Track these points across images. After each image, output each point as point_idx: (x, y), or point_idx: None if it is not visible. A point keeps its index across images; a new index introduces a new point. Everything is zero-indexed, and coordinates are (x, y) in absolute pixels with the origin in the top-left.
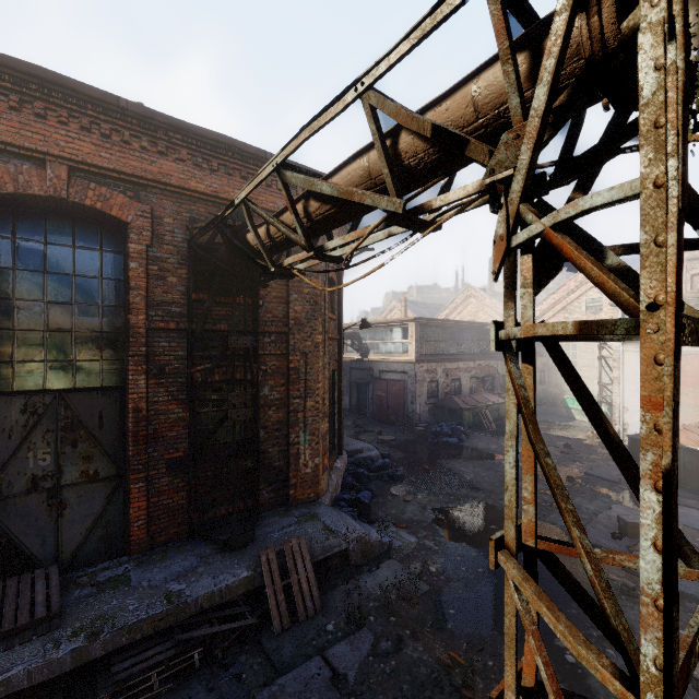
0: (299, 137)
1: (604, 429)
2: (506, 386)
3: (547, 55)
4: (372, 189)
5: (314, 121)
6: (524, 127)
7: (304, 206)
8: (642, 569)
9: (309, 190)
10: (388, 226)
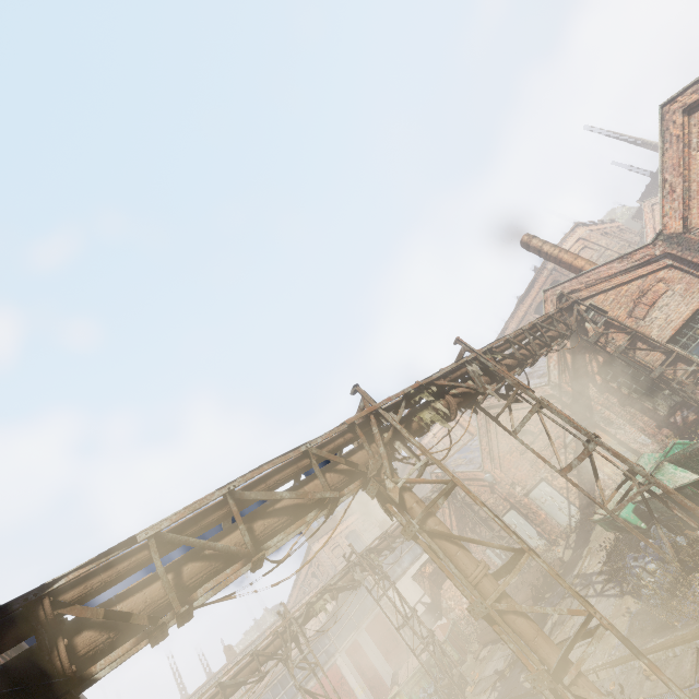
0: (232, 667)
1: (313, 695)
2: (303, 693)
3: (289, 638)
4: (252, 674)
5: (238, 661)
6: (287, 648)
7: (223, 694)
8: (332, 687)
9: (224, 687)
10: (258, 682)
